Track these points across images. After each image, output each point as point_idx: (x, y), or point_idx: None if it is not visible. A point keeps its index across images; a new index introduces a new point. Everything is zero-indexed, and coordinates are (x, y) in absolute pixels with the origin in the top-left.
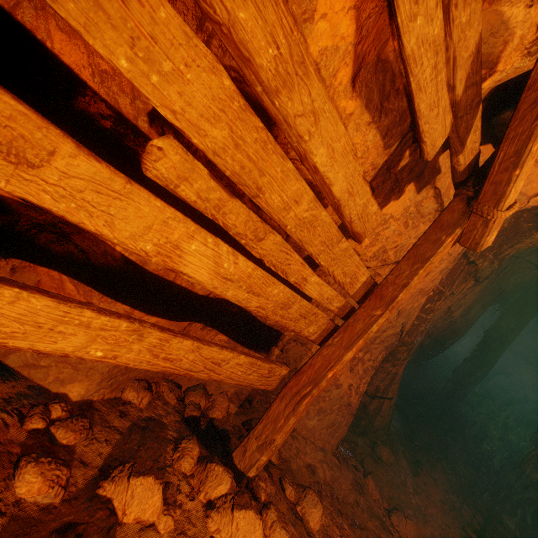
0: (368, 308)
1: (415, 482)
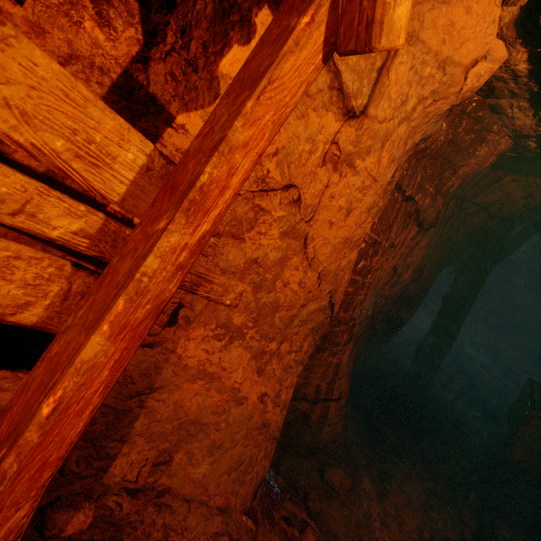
0: (148, 221)
1: (383, 509)
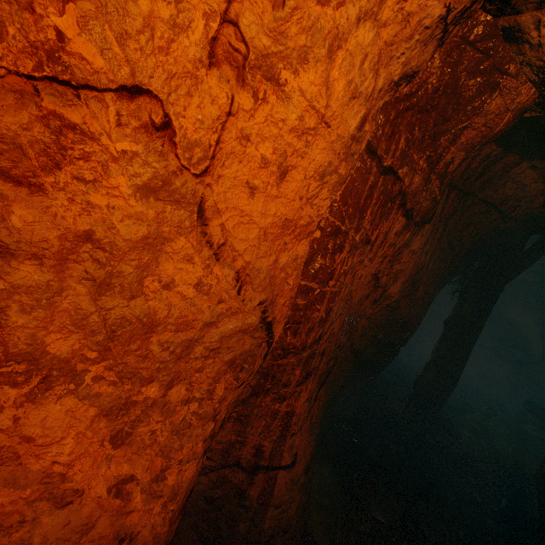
0: None
1: None
